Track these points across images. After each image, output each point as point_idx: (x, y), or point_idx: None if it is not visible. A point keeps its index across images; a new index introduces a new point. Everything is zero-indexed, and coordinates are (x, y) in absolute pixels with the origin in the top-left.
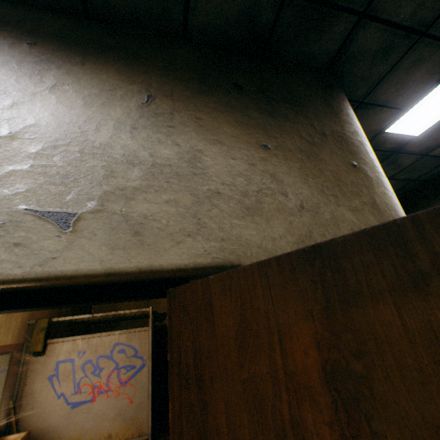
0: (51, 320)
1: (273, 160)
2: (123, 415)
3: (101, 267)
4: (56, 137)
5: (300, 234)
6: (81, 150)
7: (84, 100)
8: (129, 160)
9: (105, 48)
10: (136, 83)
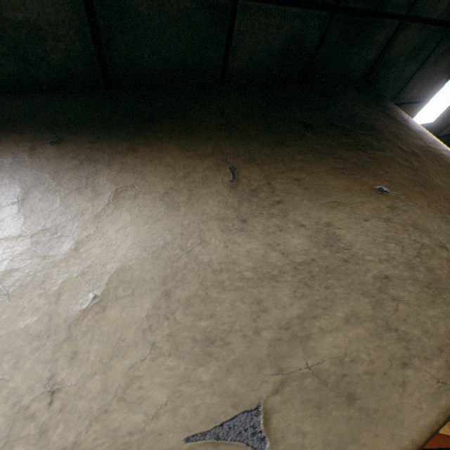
0: None
1: (401, 205)
2: None
3: None
4: (160, 276)
5: None
6: (202, 284)
7: (163, 201)
8: (267, 273)
9: (147, 120)
10: (207, 156)
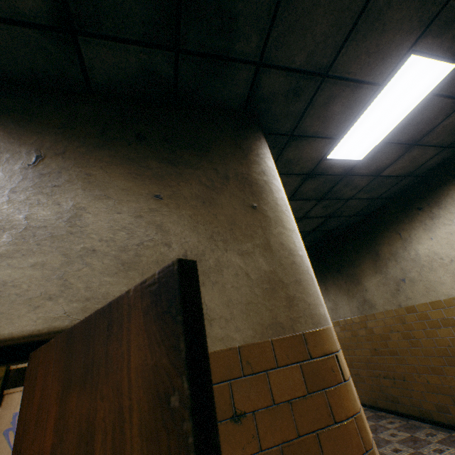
0: (10, 367)
1: (164, 210)
2: None
3: None
4: None
5: None
6: None
7: None
8: (0, 226)
9: (0, 111)
10: (27, 144)
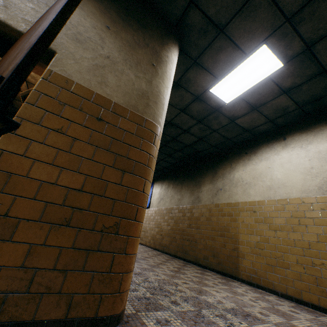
0: None
1: (108, 34)
2: None
3: None
4: None
5: (98, 63)
6: None
7: None
8: None
9: None
10: None
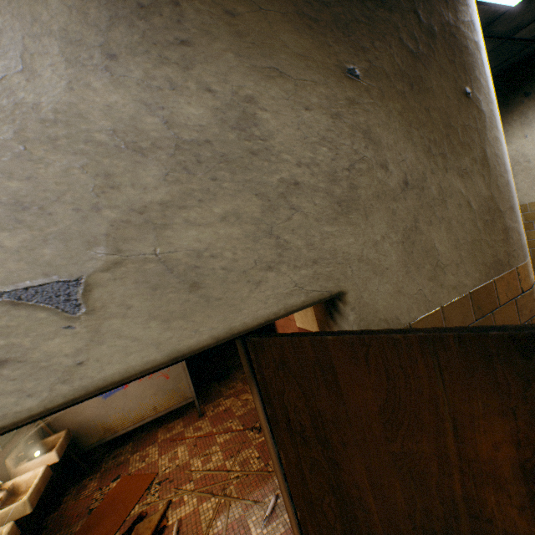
0: None
1: (366, 102)
2: (163, 390)
3: (162, 354)
4: None
5: (405, 227)
6: (18, 133)
7: None
8: (131, 143)
9: None
10: None
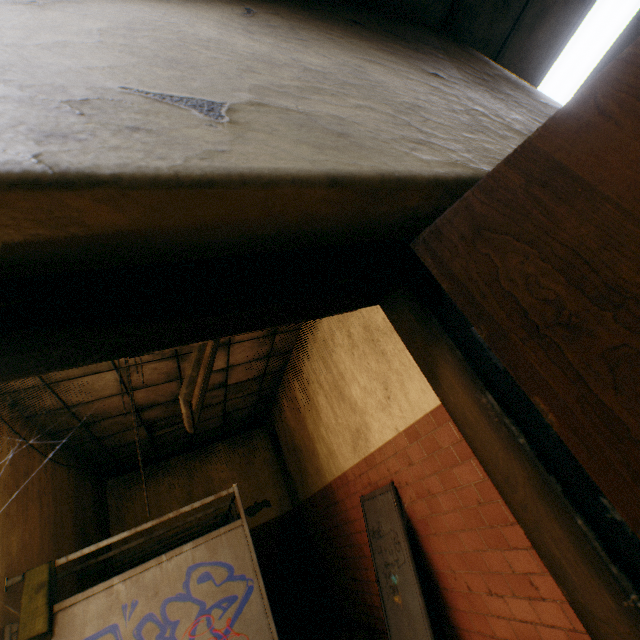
0: (54, 563)
1: (457, 87)
2: None
3: (317, 168)
4: (127, 20)
5: None
6: (180, 39)
7: None
8: (267, 61)
9: None
10: None
